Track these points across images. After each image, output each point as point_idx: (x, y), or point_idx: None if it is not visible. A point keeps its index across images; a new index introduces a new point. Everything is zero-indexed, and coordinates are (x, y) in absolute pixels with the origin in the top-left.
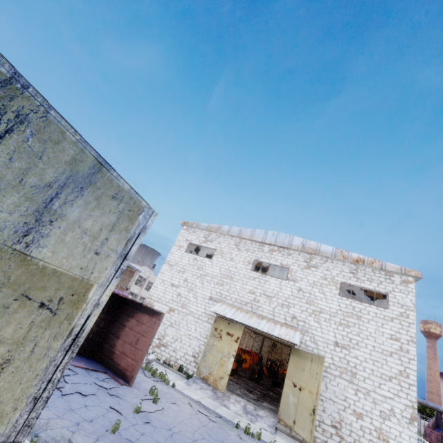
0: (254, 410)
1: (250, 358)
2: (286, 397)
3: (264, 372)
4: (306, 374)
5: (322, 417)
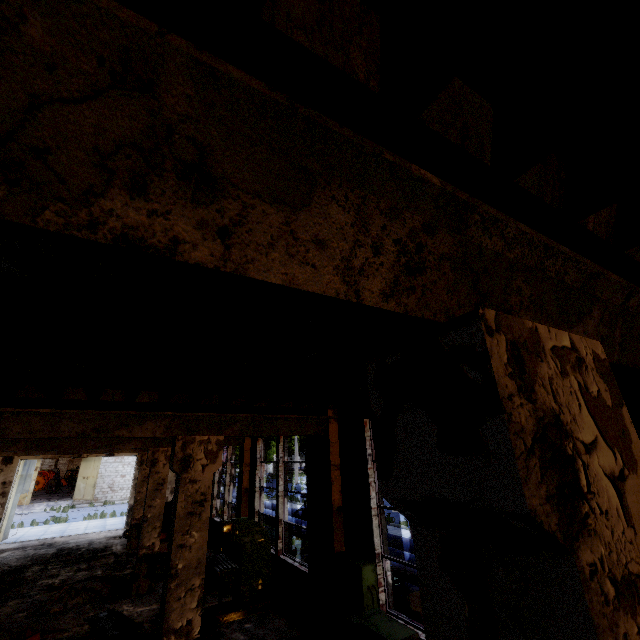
0: (55, 503)
1: (44, 479)
2: (79, 487)
3: (63, 484)
4: (91, 469)
5: (103, 486)
